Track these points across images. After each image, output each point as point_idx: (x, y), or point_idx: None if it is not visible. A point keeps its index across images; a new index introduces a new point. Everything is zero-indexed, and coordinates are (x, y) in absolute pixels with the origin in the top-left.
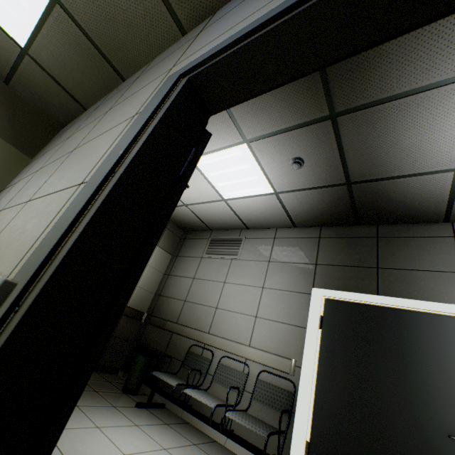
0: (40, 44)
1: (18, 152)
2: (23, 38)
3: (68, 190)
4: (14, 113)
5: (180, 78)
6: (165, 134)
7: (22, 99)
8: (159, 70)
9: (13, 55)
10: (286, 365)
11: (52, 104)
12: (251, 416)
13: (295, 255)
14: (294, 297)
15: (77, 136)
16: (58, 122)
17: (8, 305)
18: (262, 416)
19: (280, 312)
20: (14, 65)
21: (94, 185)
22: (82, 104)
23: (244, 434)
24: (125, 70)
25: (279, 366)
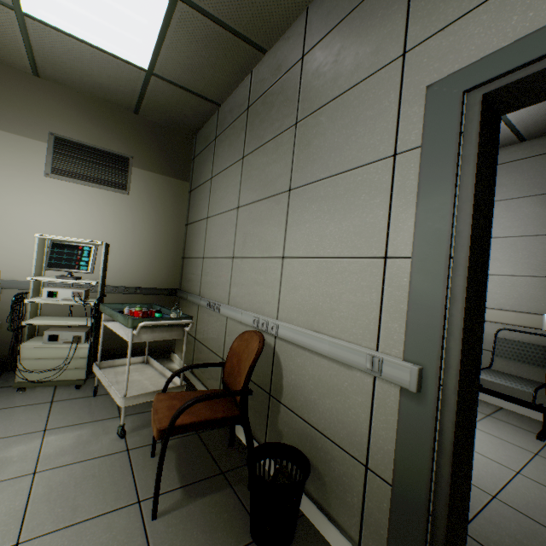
0: (164, 57)
1: (177, 182)
2: (146, 60)
3: (365, 262)
4: (155, 142)
5: (463, 96)
6: (479, 191)
7: (153, 123)
8: (362, 50)
9: (139, 83)
10: (536, 321)
11: (183, 115)
12: (501, 374)
13: (529, 185)
14: (536, 243)
15: (266, 164)
16: (191, 130)
17: (433, 386)
18: (509, 370)
19: (515, 264)
20: (140, 91)
21: (437, 274)
22: (215, 101)
23: (488, 385)
24: (266, 40)
25: (524, 323)
